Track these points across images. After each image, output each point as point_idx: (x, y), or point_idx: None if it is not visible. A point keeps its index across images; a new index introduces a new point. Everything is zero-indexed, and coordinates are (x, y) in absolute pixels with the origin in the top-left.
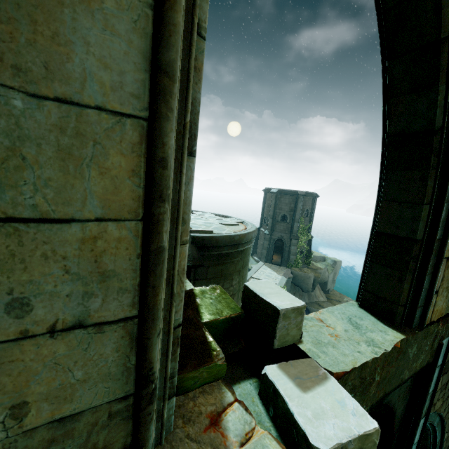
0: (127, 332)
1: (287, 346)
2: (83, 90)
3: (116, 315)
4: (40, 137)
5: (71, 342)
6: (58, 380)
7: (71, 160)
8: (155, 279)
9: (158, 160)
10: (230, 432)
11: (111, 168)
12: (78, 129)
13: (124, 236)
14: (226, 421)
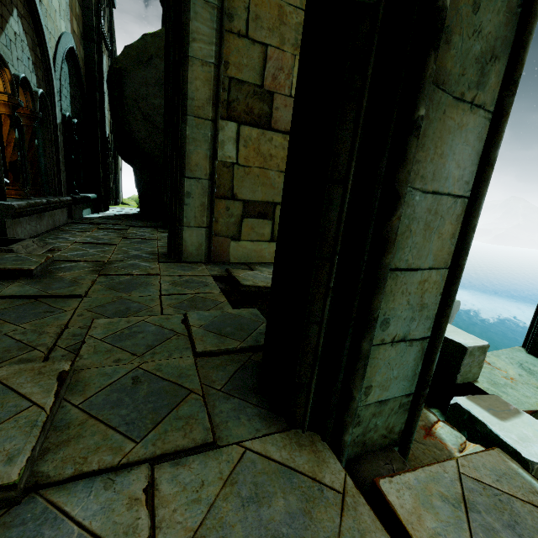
0: (421, 347)
1: (462, 384)
2: (444, 184)
3: (420, 335)
4: (420, 217)
5: (397, 350)
6: (386, 375)
7: (428, 230)
8: (450, 311)
9: (472, 226)
10: (447, 441)
11: (444, 233)
12: (436, 210)
13: (437, 279)
14: (439, 434)
